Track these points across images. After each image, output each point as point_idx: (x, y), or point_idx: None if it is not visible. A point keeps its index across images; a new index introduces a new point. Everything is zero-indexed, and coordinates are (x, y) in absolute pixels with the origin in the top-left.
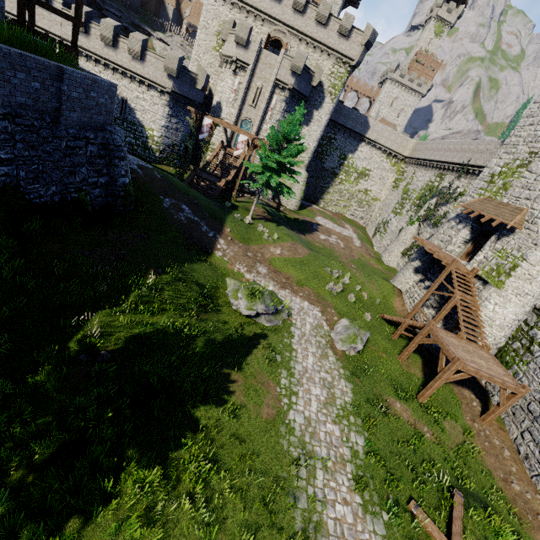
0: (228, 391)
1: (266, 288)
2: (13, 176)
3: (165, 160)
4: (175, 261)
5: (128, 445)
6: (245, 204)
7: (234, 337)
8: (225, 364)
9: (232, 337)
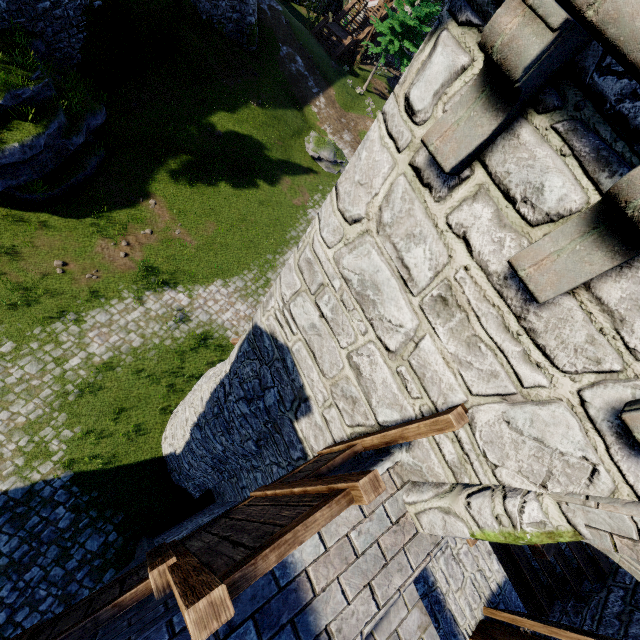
0: (278, 184)
1: (332, 141)
2: (185, 4)
3: (306, 1)
4: (273, 101)
5: (223, 176)
6: (367, 73)
7: (296, 164)
8: (283, 172)
9: (295, 164)
